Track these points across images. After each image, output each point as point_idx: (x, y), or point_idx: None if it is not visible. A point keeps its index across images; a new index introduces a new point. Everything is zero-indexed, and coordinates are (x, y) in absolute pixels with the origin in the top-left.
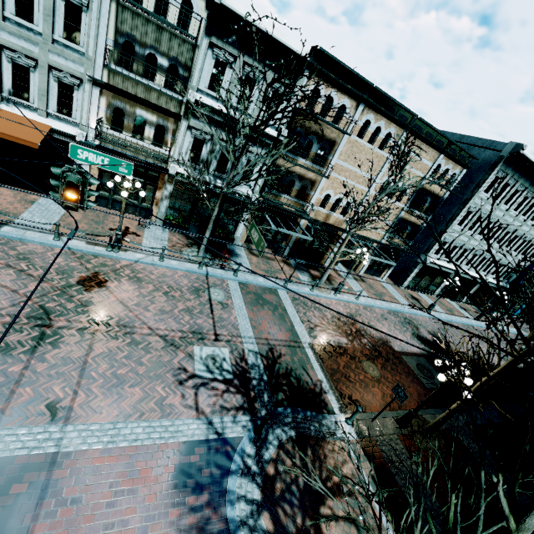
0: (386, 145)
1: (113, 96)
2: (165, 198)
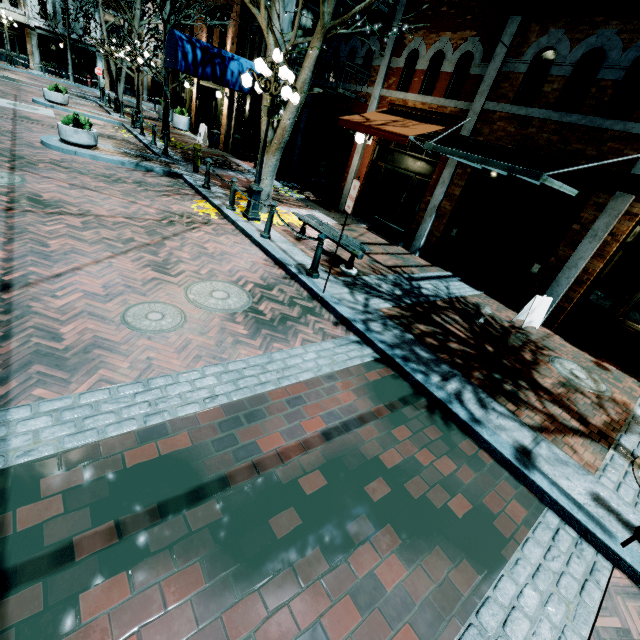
0: None
1: None
2: (36, 50)
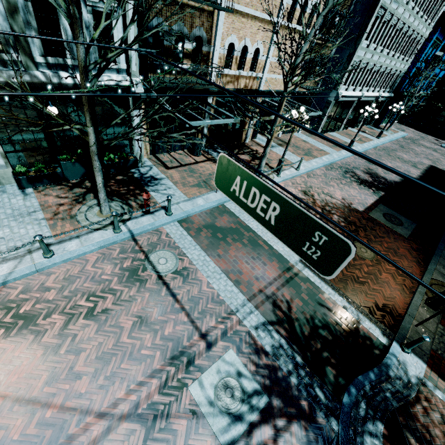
0: None
1: None
2: None
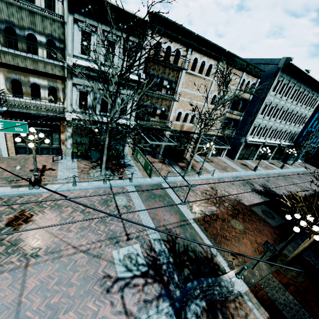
0: (210, 73)
1: (7, 71)
2: (69, 138)
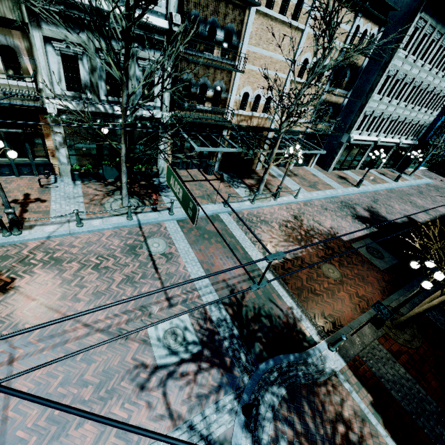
0: (300, 12)
1: None
2: (60, 146)
